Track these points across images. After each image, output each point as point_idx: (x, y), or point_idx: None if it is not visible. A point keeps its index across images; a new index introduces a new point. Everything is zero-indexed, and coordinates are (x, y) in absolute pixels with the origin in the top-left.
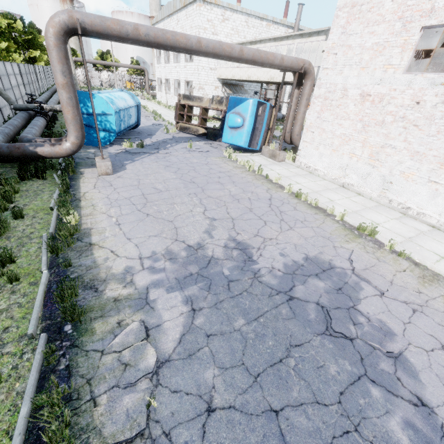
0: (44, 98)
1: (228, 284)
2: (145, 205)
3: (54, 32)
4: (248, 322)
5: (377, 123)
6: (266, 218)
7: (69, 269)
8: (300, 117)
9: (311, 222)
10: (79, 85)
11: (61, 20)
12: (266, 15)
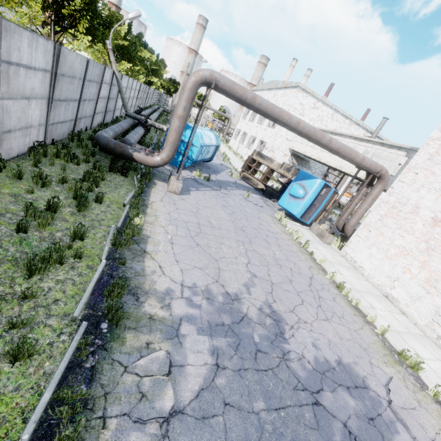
0: (147, 113)
1: (256, 352)
2: (198, 234)
3: (194, 81)
4: (267, 409)
5: None
6: (304, 297)
7: (121, 267)
8: (360, 212)
9: (348, 322)
10: None
11: (204, 74)
12: (352, 116)
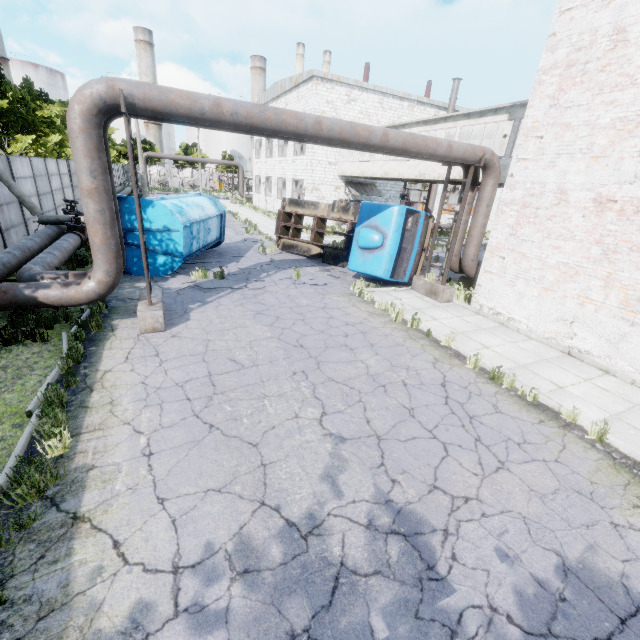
0: None
1: None
2: (209, 402)
3: (81, 111)
4: None
5: (633, 247)
6: (445, 434)
7: None
8: (477, 233)
9: (538, 446)
10: (152, 186)
11: (94, 92)
12: (408, 94)
